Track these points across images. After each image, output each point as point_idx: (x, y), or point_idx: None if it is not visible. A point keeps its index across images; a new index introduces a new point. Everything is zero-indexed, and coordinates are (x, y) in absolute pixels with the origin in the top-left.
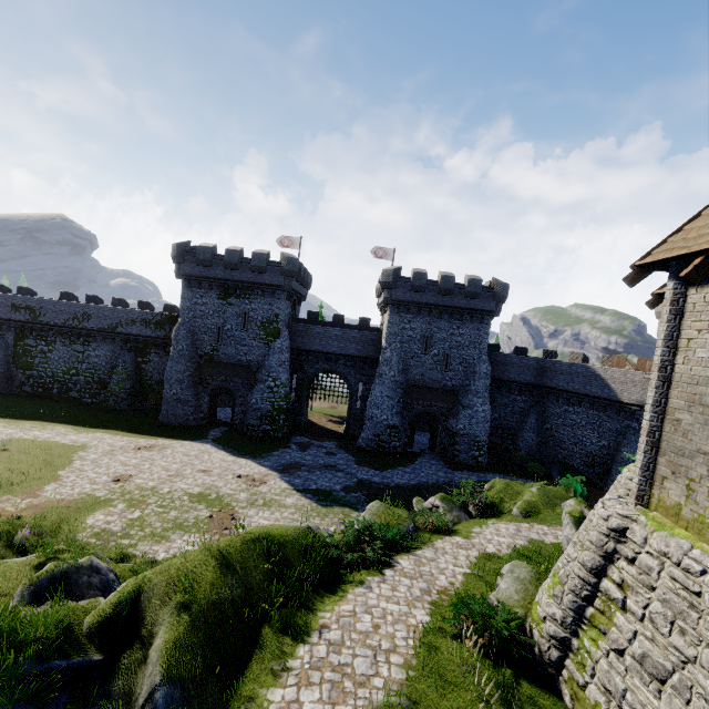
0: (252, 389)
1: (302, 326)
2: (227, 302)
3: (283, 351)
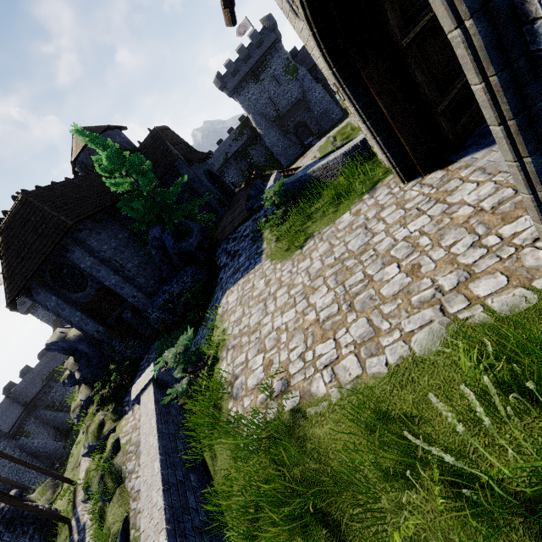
0: (309, 110)
1: (299, 56)
2: (261, 81)
3: (306, 74)
